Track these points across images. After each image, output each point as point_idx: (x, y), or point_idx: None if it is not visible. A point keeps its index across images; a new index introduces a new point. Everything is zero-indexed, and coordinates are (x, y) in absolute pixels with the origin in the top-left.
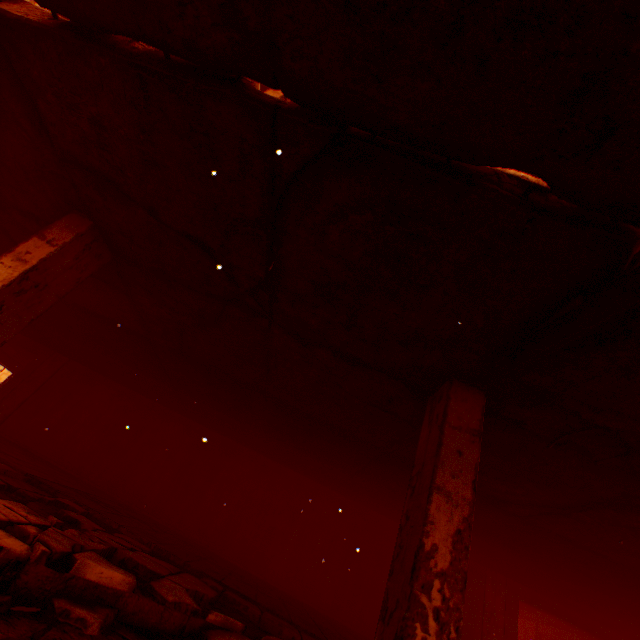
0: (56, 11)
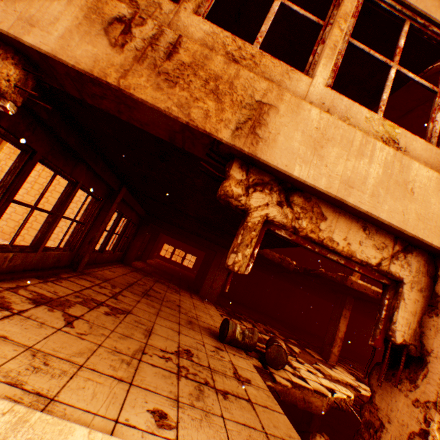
0: None
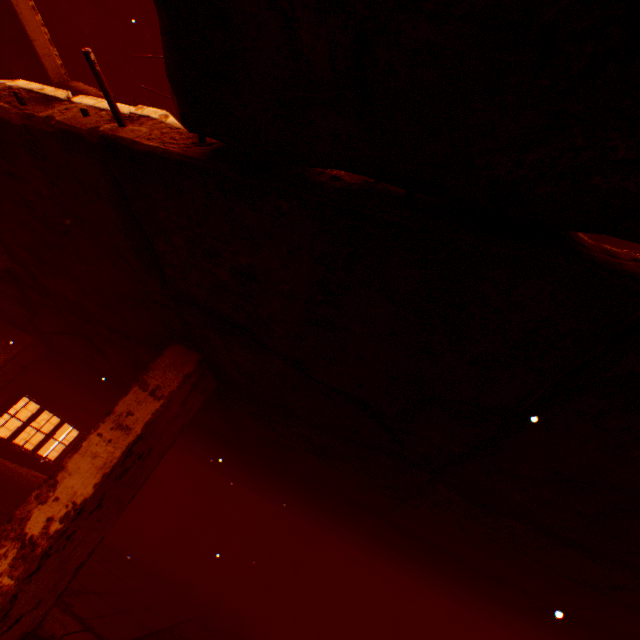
0: (217, 138)
